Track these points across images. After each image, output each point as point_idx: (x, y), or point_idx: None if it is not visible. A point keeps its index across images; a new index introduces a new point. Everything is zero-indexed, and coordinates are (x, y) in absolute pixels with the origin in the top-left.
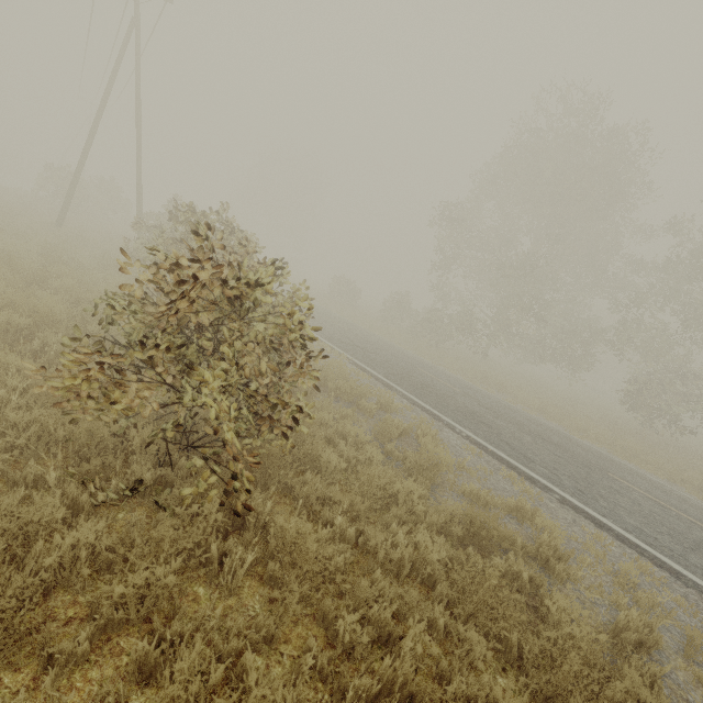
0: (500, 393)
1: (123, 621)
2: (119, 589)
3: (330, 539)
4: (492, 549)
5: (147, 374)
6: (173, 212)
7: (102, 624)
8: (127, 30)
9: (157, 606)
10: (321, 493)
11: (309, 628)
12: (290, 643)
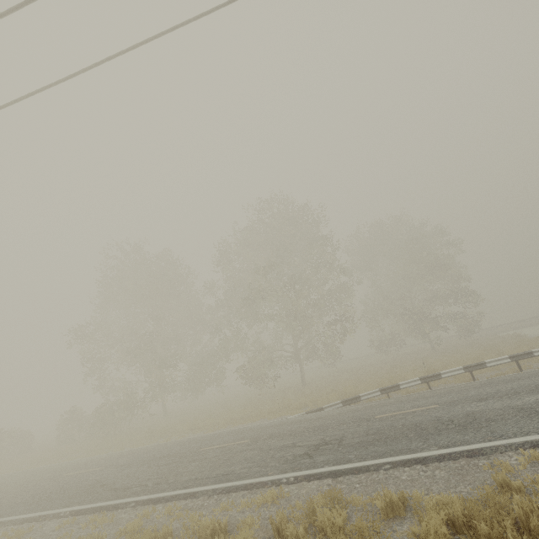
0: (164, 437)
1: None
2: None
3: None
4: None
5: None
6: None
7: None
8: None
9: None
10: None
11: None
12: None
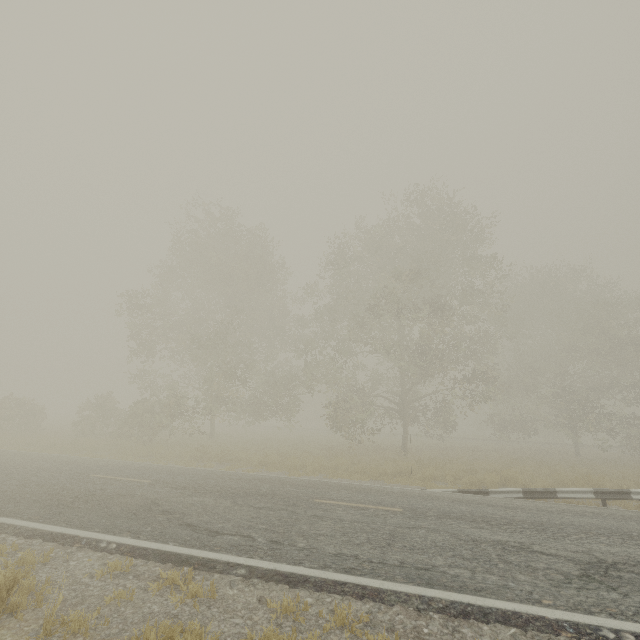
0: (221, 464)
1: None
2: None
3: None
4: None
5: None
6: None
7: None
8: None
9: None
10: None
11: None
12: None
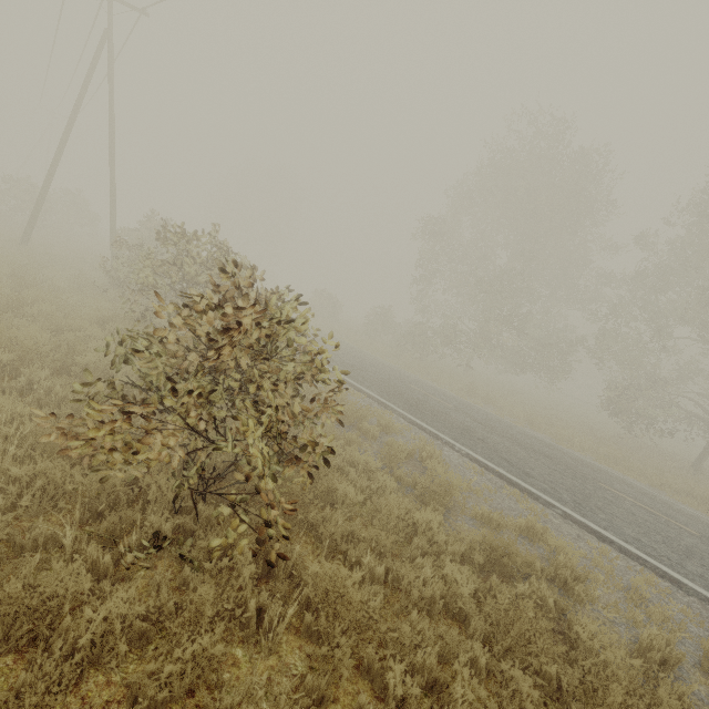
0: (486, 405)
1: (167, 699)
2: (168, 668)
3: (359, 580)
4: (512, 574)
5: (170, 420)
6: (158, 232)
7: (145, 706)
8: (100, 41)
9: (203, 680)
10: (344, 530)
11: (354, 682)
12: (338, 701)
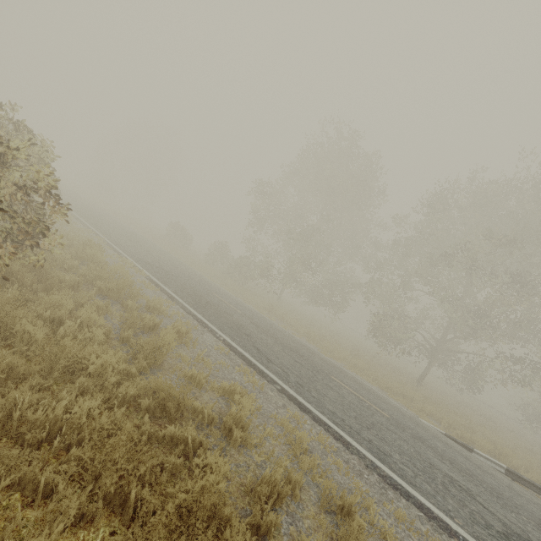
0: (280, 321)
1: None
2: None
3: None
4: (183, 422)
5: None
6: None
7: None
8: None
9: None
10: None
11: None
12: None
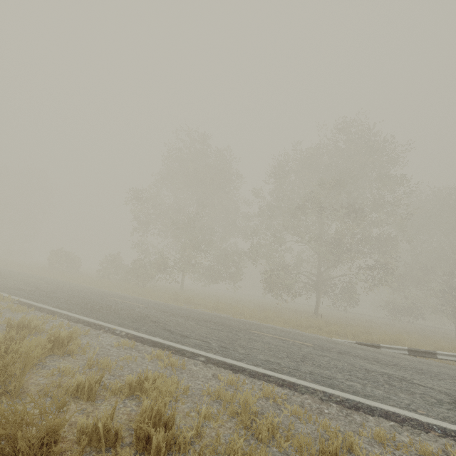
0: (188, 305)
1: None
2: None
3: None
4: None
5: None
6: None
7: None
8: None
9: None
10: None
11: None
12: None
